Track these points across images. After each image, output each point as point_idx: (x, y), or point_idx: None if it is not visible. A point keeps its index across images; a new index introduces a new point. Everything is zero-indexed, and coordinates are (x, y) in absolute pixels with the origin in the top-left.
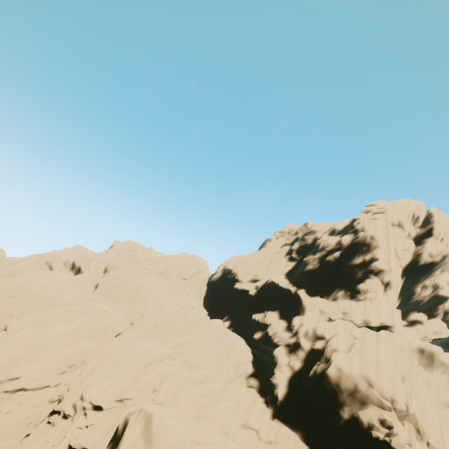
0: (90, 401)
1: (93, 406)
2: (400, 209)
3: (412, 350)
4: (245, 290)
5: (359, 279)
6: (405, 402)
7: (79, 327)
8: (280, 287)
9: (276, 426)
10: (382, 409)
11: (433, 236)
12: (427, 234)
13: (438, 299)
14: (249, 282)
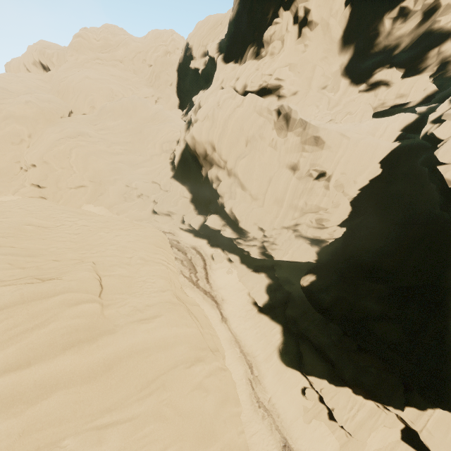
0: (29, 161)
1: (32, 164)
2: None
3: (270, 114)
4: (197, 70)
5: (270, 22)
6: (235, 162)
7: (7, 115)
8: (210, 58)
9: (171, 182)
10: (221, 168)
11: None
12: None
13: (435, 39)
14: (201, 57)
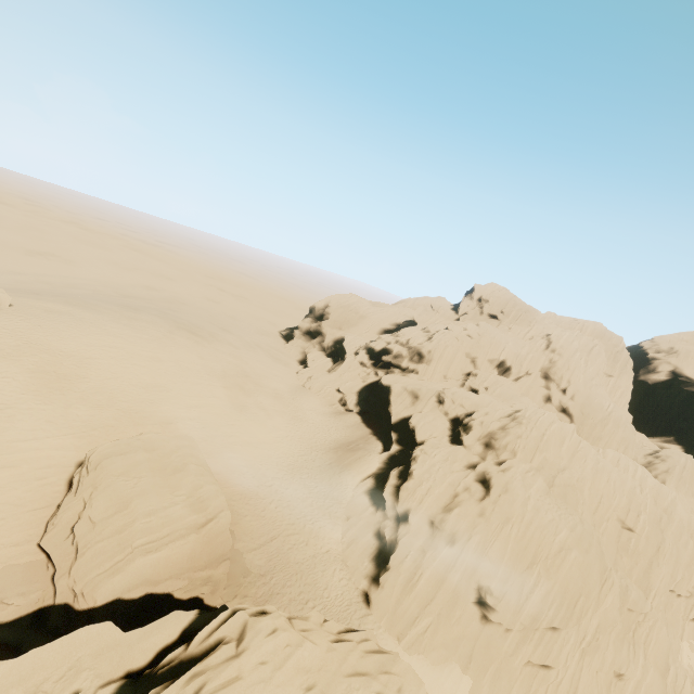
0: None
1: None
2: None
3: None
4: None
5: None
6: None
7: (681, 526)
8: None
9: None
10: None
11: None
12: None
13: None
14: None
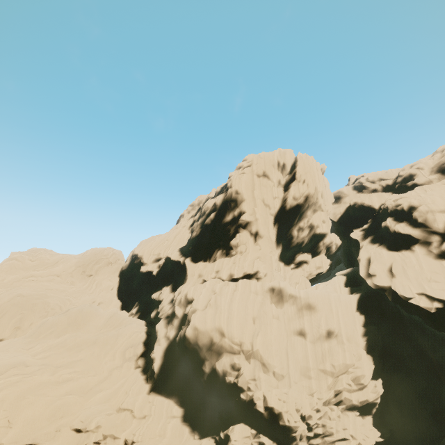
0: None
1: None
2: (265, 159)
3: (265, 291)
4: (149, 272)
5: (232, 235)
6: (251, 342)
7: None
8: (173, 261)
9: (151, 400)
10: (234, 354)
11: (296, 180)
12: (293, 179)
13: (318, 238)
14: (153, 262)
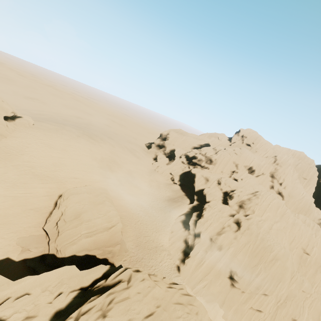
0: None
1: None
2: None
3: None
4: None
5: None
6: None
7: None
8: None
9: None
10: None
11: None
12: None
13: None
14: None
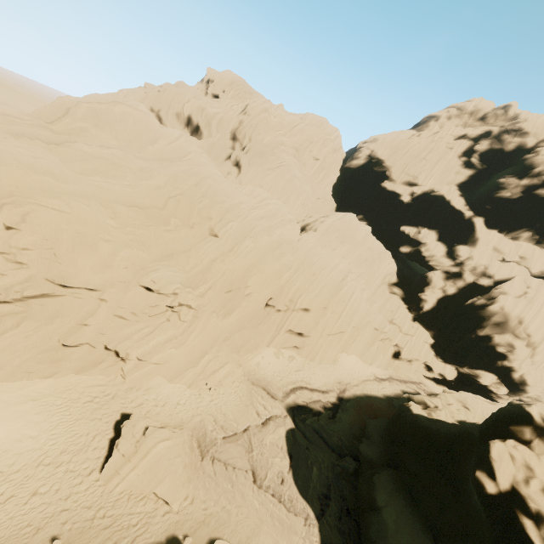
0: (303, 305)
1: (304, 308)
2: None
3: None
4: (395, 193)
5: None
6: (541, 339)
7: (280, 240)
8: (451, 207)
9: (415, 326)
10: (517, 338)
11: None
12: None
13: None
14: (403, 184)
